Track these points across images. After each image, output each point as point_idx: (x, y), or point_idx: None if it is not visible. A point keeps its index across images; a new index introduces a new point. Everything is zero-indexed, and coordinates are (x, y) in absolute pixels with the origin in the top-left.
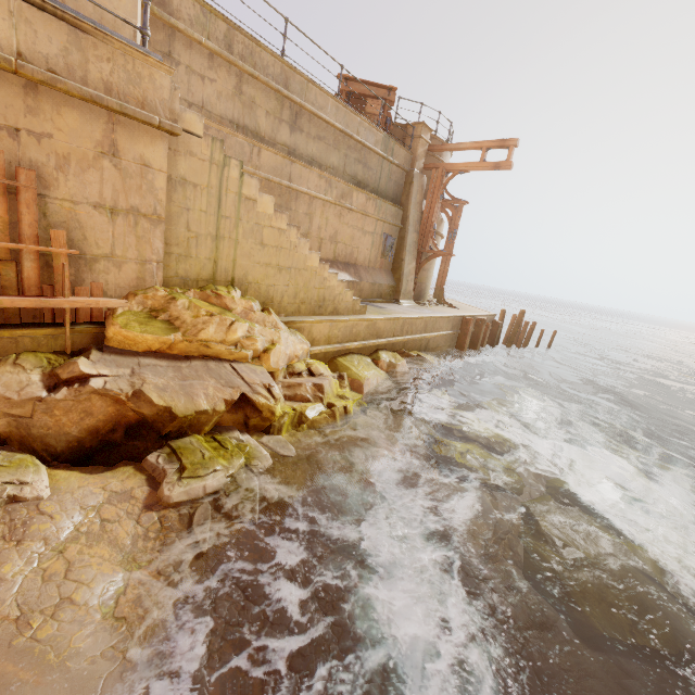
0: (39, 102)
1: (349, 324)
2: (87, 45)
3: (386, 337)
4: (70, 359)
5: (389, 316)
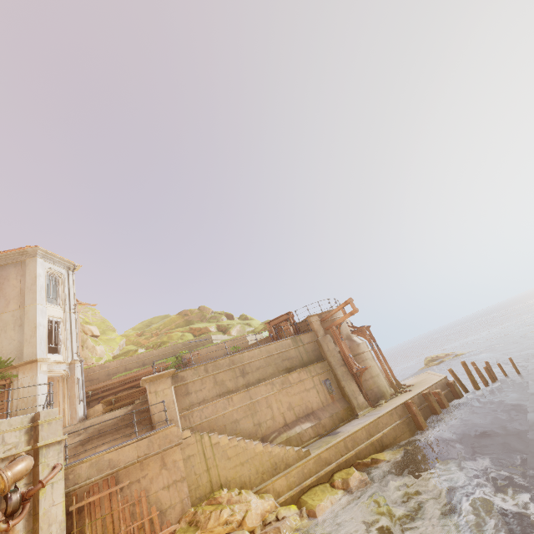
0: (144, 466)
1: (299, 469)
2: (153, 438)
3: (335, 460)
4: None
5: (328, 445)
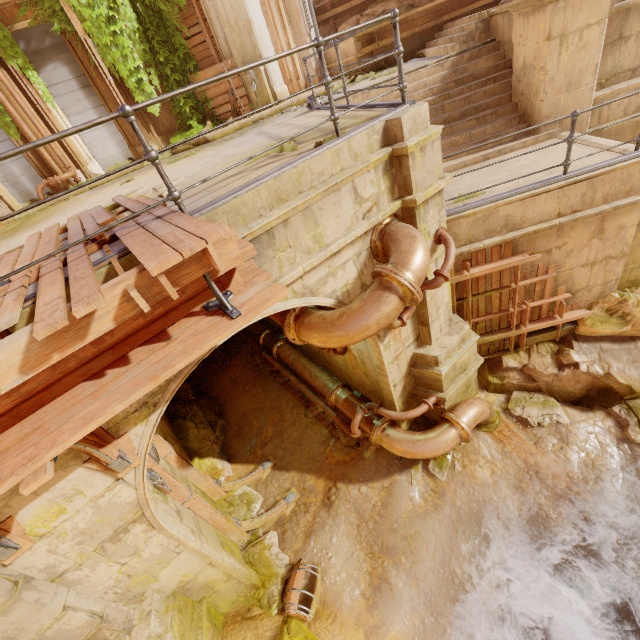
0: (563, 230)
1: None
2: (596, 182)
3: None
4: (563, 350)
5: None
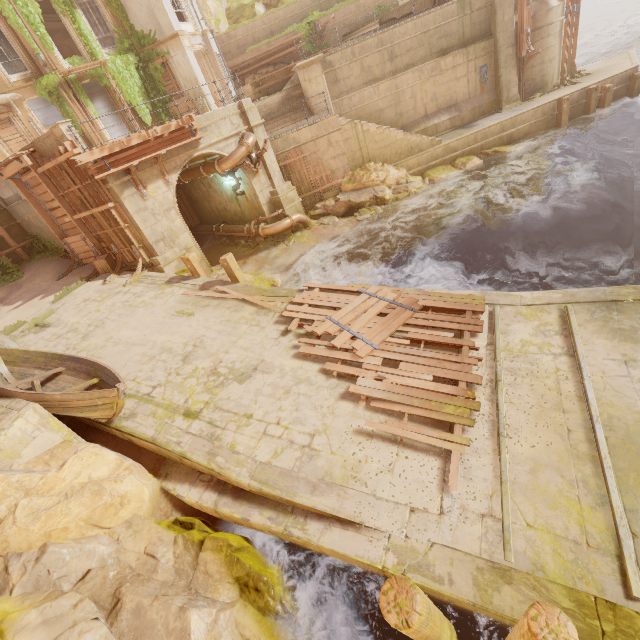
0: (316, 144)
1: (429, 153)
2: (320, 125)
3: (461, 149)
4: (336, 197)
5: (459, 138)
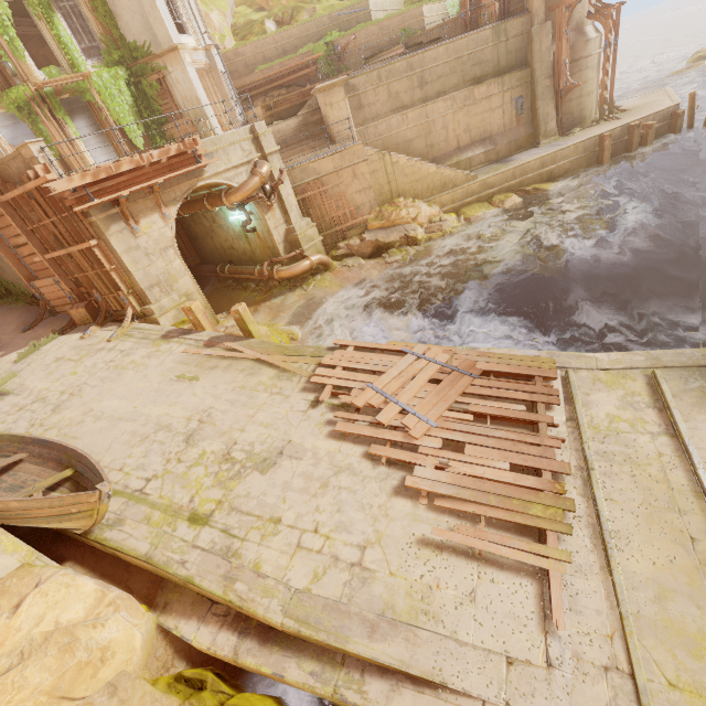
0: (340, 175)
1: (464, 189)
2: (343, 154)
3: (499, 186)
4: (361, 235)
5: (497, 173)
